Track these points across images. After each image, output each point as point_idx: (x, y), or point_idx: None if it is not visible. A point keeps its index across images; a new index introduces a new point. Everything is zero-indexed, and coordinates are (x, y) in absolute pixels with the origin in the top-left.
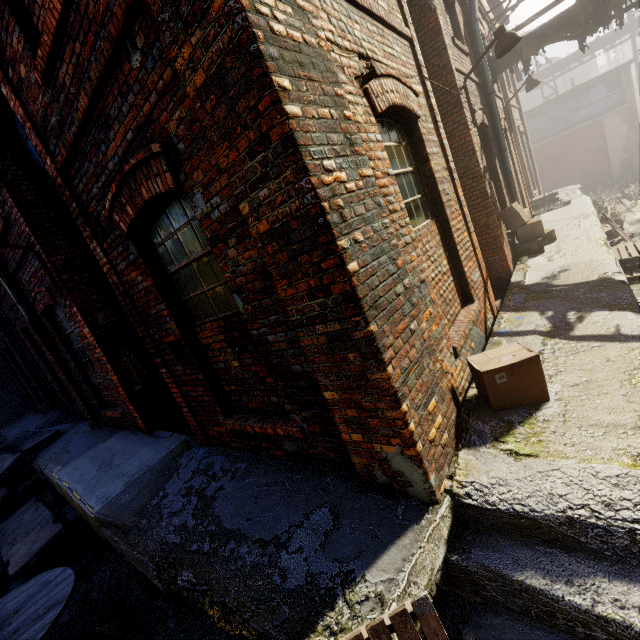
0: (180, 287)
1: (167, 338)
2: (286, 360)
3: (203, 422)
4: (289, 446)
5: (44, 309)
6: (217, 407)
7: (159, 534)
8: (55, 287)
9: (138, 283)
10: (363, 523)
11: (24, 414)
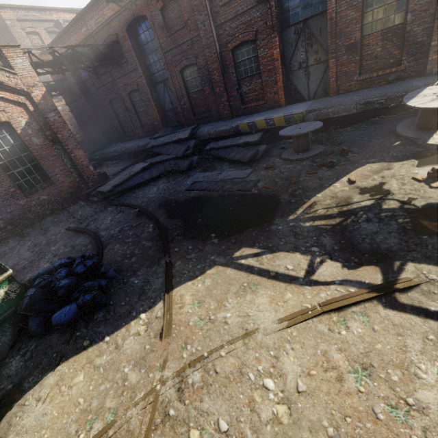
0: (369, 18)
1: (348, 42)
2: (416, 37)
3: (340, 83)
4: (392, 77)
5: (237, 44)
6: (357, 71)
7: (351, 100)
8: (272, 26)
9: (349, 16)
10: (433, 77)
11: (107, 146)
